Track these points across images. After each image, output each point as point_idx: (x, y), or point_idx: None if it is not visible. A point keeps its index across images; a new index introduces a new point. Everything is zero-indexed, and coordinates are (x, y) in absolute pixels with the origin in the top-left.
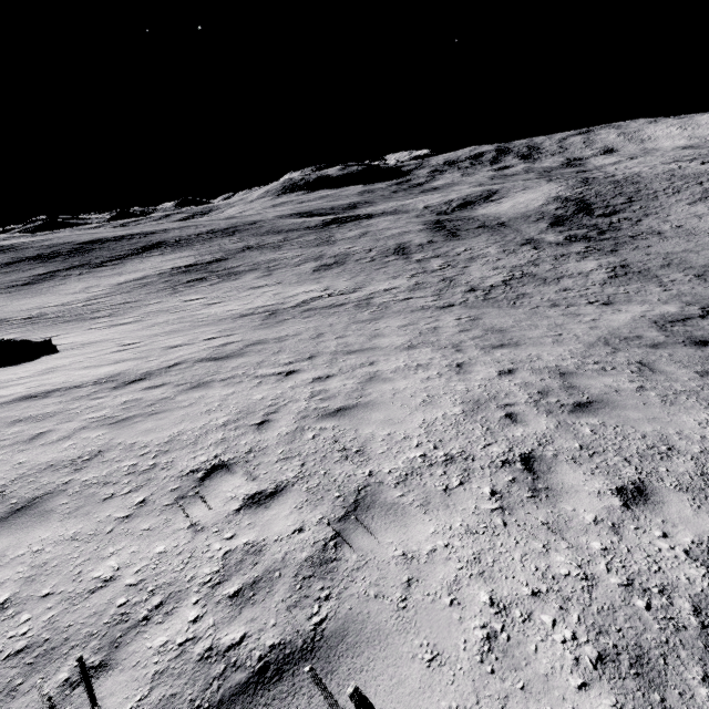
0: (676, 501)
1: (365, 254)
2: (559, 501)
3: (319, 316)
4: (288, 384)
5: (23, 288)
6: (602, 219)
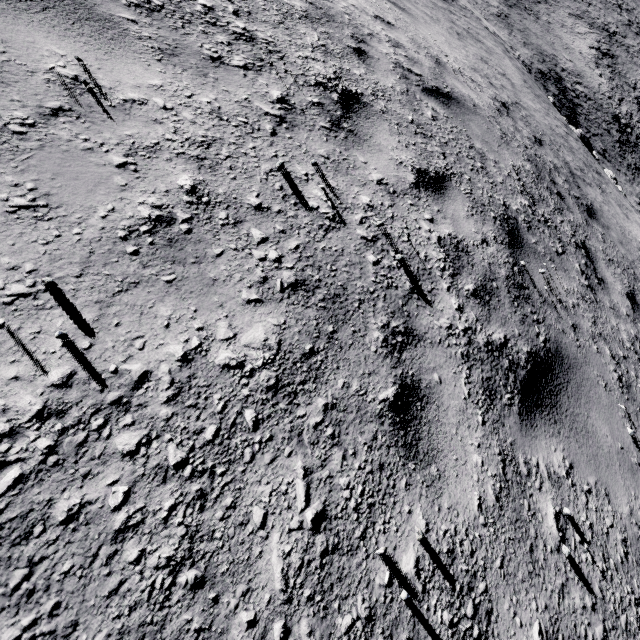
0: None
1: None
2: None
3: None
4: None
5: None
6: None
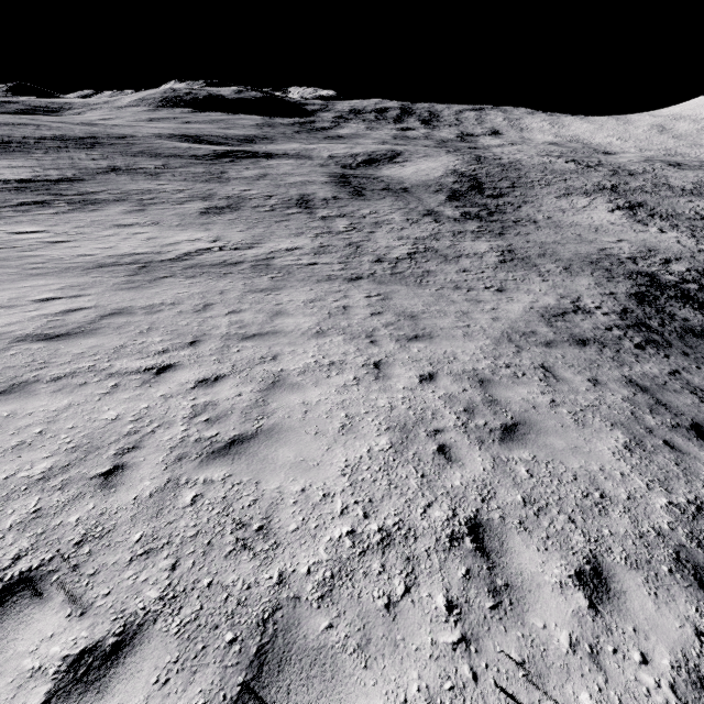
0: (634, 587)
1: (263, 200)
2: (526, 610)
3: (207, 277)
4: (159, 391)
5: None
6: (491, 200)
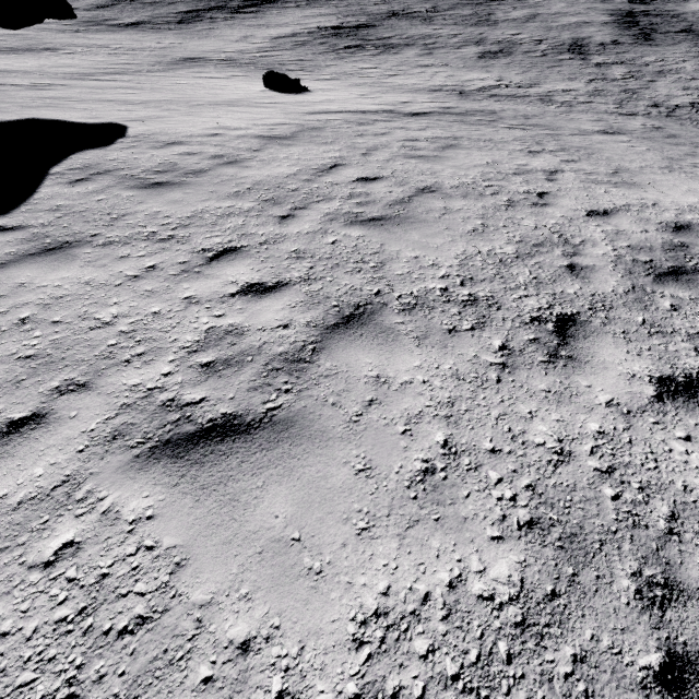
0: None
1: (534, 45)
2: None
3: (509, 102)
4: (532, 134)
5: (181, 27)
6: None
